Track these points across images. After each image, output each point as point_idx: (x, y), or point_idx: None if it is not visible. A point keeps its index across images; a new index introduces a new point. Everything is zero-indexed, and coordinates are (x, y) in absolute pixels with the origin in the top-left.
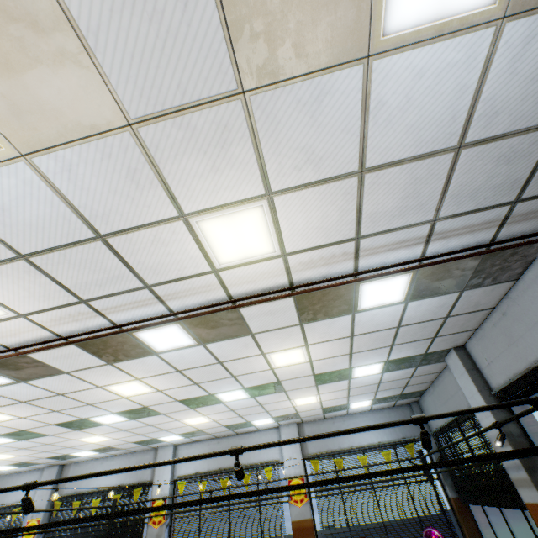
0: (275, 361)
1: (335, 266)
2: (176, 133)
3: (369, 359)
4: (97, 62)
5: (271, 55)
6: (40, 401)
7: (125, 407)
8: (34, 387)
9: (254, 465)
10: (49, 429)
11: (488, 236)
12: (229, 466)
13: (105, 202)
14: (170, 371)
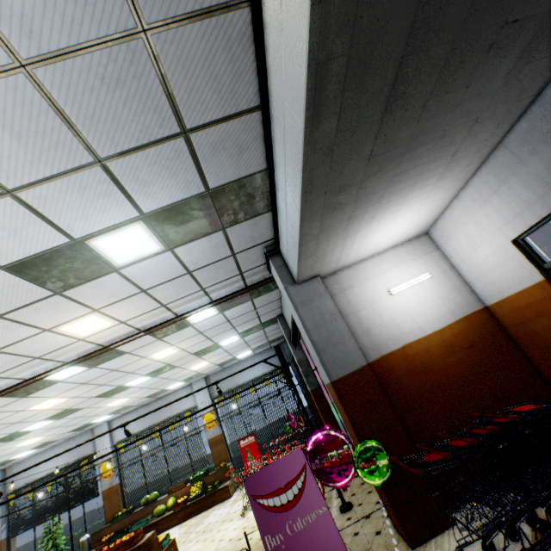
0: (157, 357)
1: (160, 316)
2: (27, 311)
3: (225, 336)
4: None
5: (66, 283)
6: None
7: (49, 414)
8: None
9: (176, 415)
10: None
11: (241, 284)
12: (158, 421)
13: None
14: (77, 385)
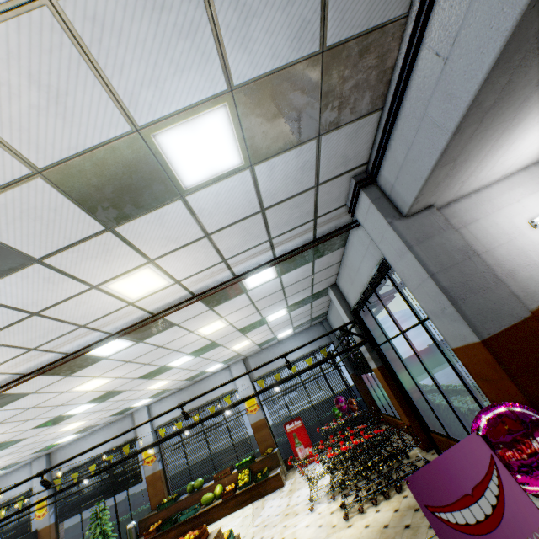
0: (203, 333)
1: (218, 276)
2: (72, 255)
3: (274, 309)
4: (5, 244)
5: (120, 211)
6: (13, 418)
7: (92, 397)
8: (4, 411)
9: (216, 398)
10: (27, 434)
11: (311, 235)
12: (197, 405)
13: (32, 297)
14: (121, 364)
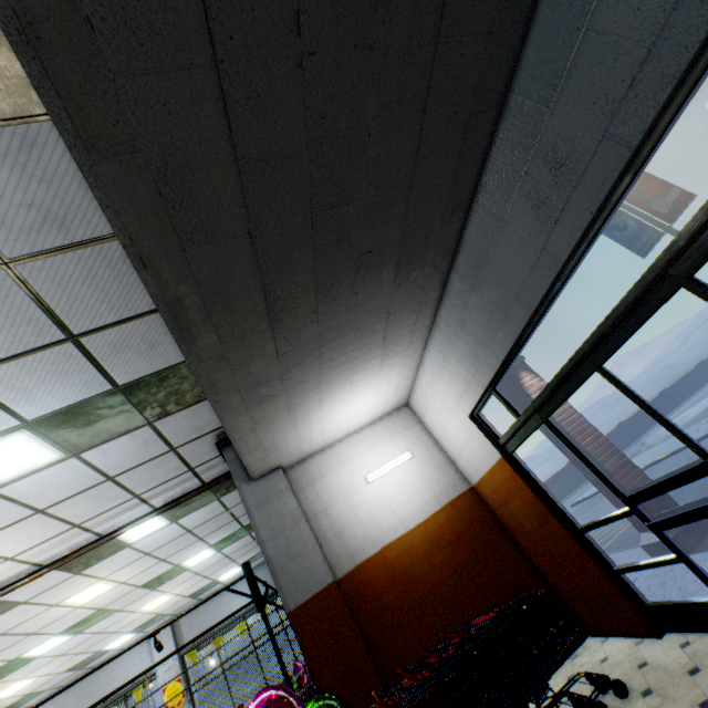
0: (77, 602)
1: (73, 540)
2: None
3: (190, 553)
4: None
5: None
6: None
7: None
8: None
9: (120, 694)
10: None
11: (196, 481)
12: None
13: None
14: None
